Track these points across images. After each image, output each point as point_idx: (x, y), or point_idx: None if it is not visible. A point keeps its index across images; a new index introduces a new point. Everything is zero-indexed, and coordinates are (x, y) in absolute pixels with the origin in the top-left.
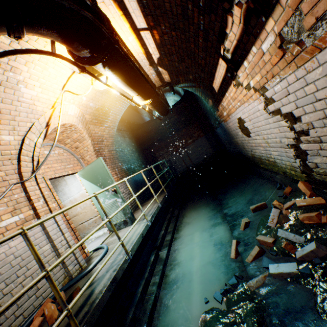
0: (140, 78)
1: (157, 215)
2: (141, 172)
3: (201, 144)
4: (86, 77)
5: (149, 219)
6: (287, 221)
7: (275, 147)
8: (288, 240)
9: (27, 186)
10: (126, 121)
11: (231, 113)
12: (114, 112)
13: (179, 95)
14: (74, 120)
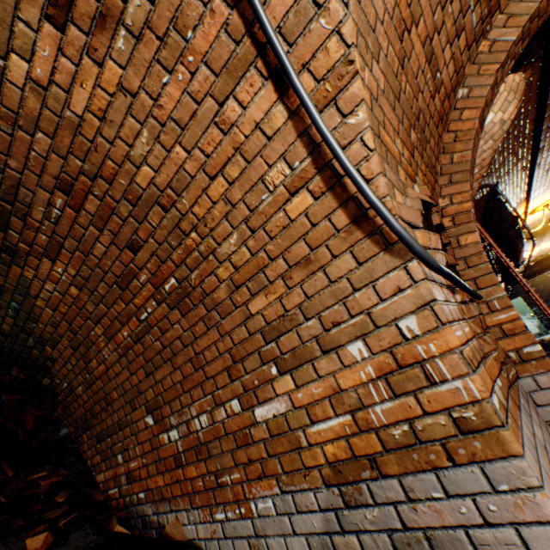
0: None
1: None
2: None
3: None
4: None
5: None
6: None
7: None
8: None
9: None
10: None
11: None
12: None
13: None
14: None
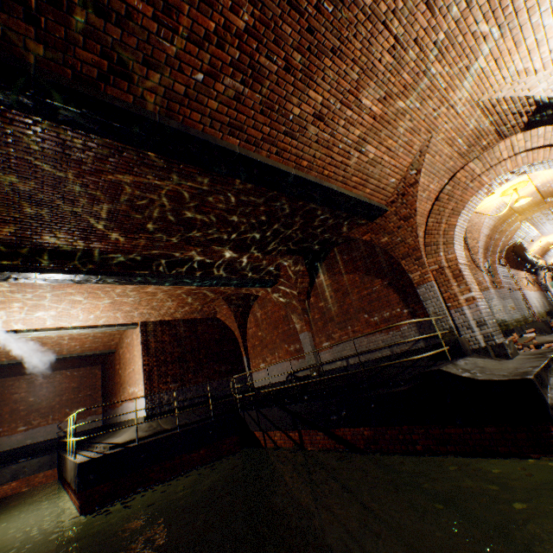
0: None
1: None
2: None
3: None
4: None
5: None
6: None
7: None
8: None
9: (546, 283)
10: None
11: None
12: None
13: None
14: None
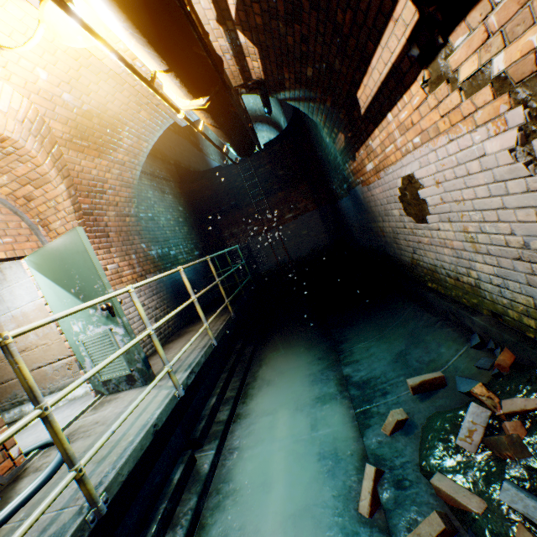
0: (168, 5)
1: (205, 366)
2: (180, 271)
3: (309, 224)
4: (35, 6)
5: (183, 380)
6: (523, 458)
7: (495, 255)
8: (533, 525)
9: None
10: (172, 162)
11: (386, 164)
12: (135, 131)
13: (279, 132)
14: (11, 127)
